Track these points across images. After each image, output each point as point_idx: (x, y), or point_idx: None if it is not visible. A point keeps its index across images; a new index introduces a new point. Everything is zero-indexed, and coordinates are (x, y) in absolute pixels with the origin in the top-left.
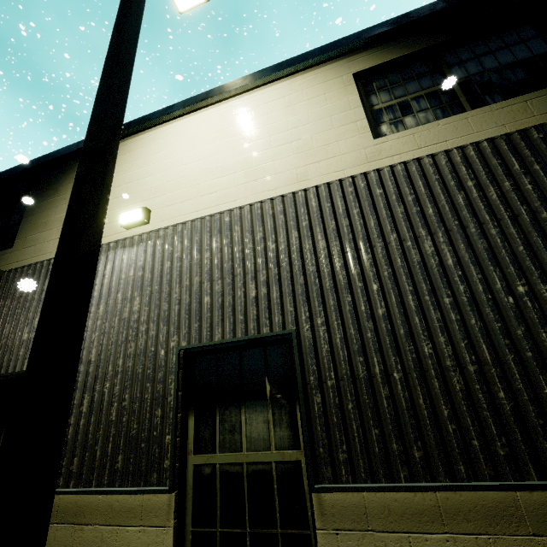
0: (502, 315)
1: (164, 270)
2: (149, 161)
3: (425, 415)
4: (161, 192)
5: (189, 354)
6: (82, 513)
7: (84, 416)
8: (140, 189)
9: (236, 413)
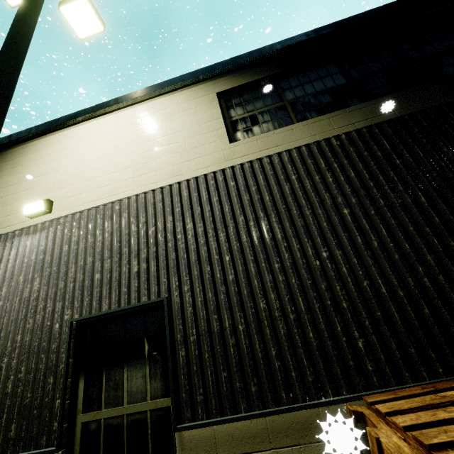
0: (312, 275)
1: (62, 253)
2: (54, 158)
3: (259, 357)
4: (63, 185)
5: (82, 324)
6: None
7: None
8: (45, 183)
9: (119, 372)
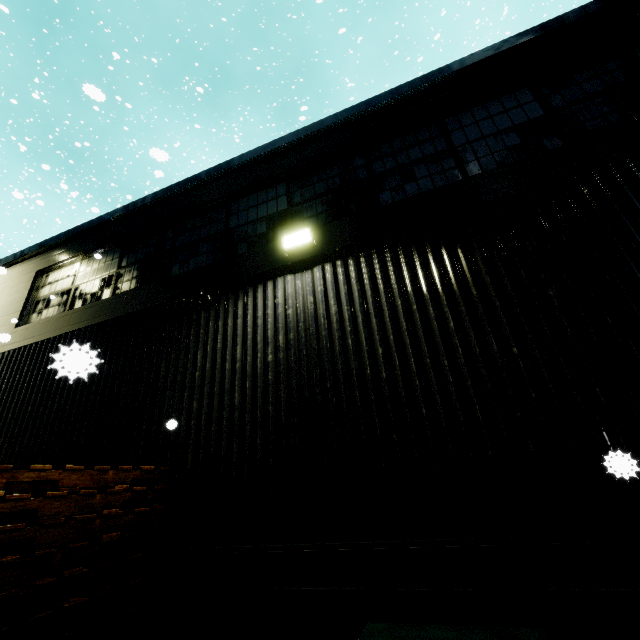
0: None
1: None
2: None
3: None
4: None
5: None
6: None
7: None
8: None
9: None
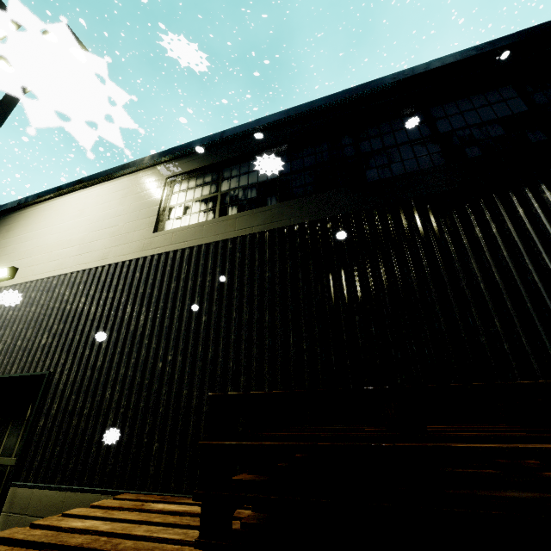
0: (151, 375)
1: (6, 317)
2: (34, 228)
3: (85, 440)
4: (30, 255)
5: None
6: None
7: None
8: (20, 250)
9: (6, 428)
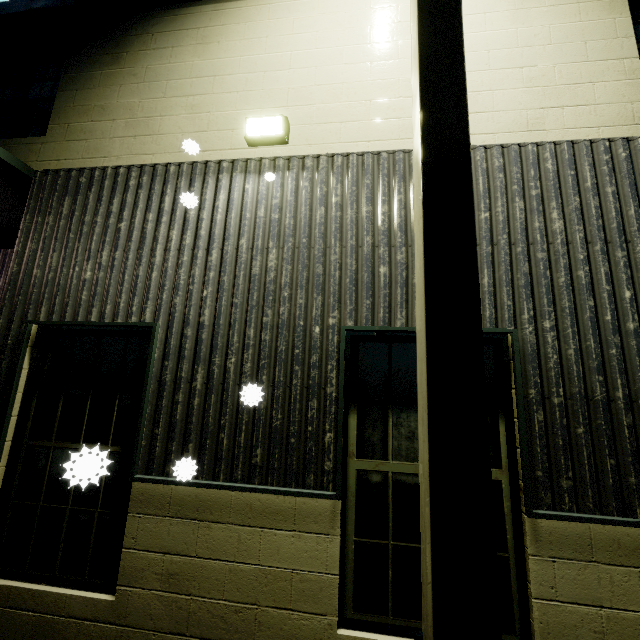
0: None
1: (316, 218)
2: (282, 44)
3: None
4: (307, 100)
5: (350, 337)
6: (207, 509)
7: (199, 394)
8: (270, 87)
9: (416, 418)
